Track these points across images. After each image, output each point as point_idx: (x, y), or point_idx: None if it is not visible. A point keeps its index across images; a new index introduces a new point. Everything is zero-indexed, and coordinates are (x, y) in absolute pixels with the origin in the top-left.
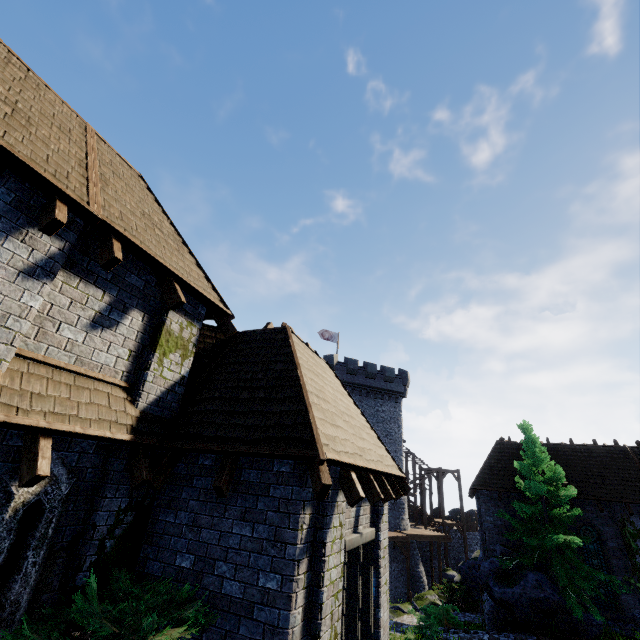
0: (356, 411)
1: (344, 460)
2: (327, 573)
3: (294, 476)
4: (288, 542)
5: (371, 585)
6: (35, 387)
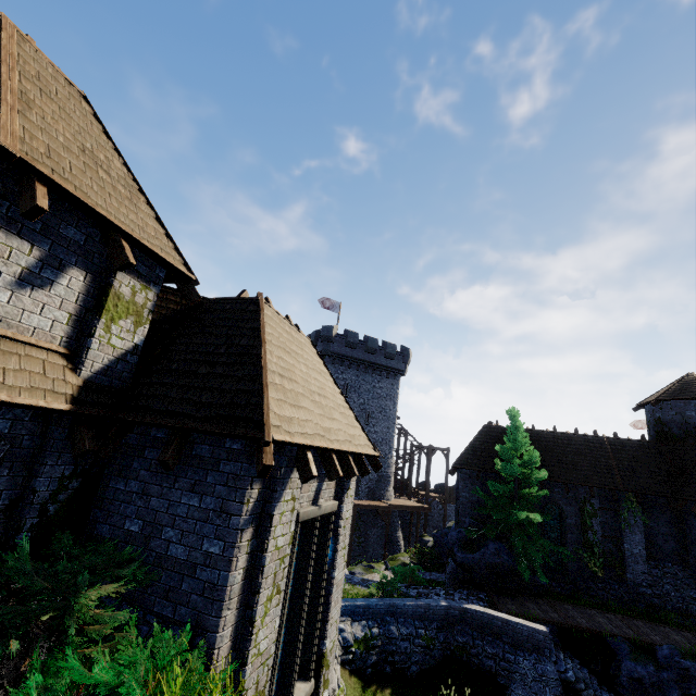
0: (334, 390)
1: (297, 441)
2: (273, 541)
3: (245, 454)
4: (233, 513)
5: (328, 550)
6: None
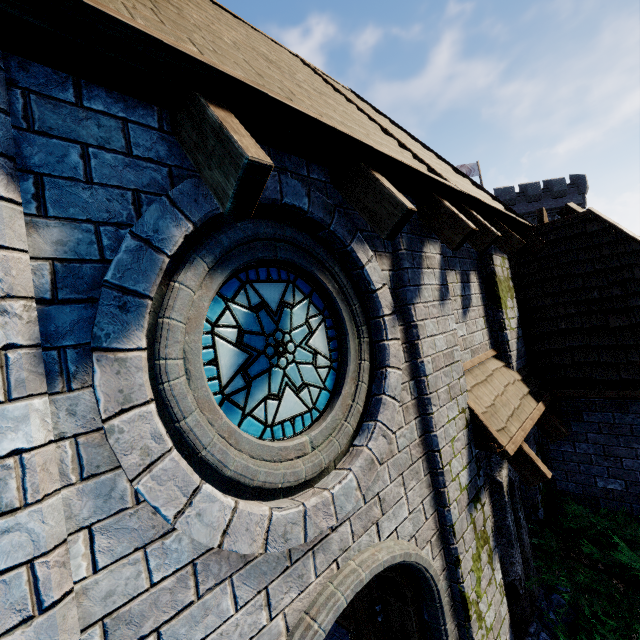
0: None
1: None
2: None
3: None
4: None
5: None
6: (484, 400)
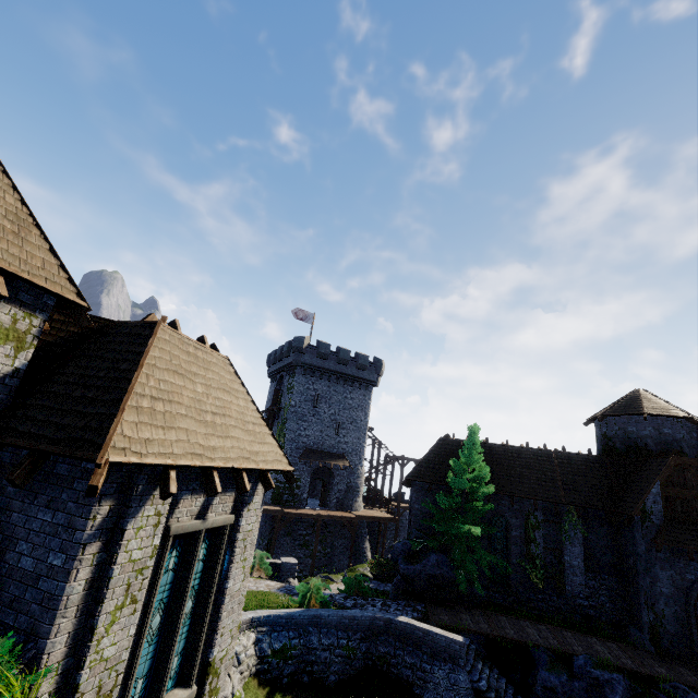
0: (246, 407)
1: (149, 461)
2: (124, 554)
3: None
4: (78, 529)
5: (219, 562)
6: None
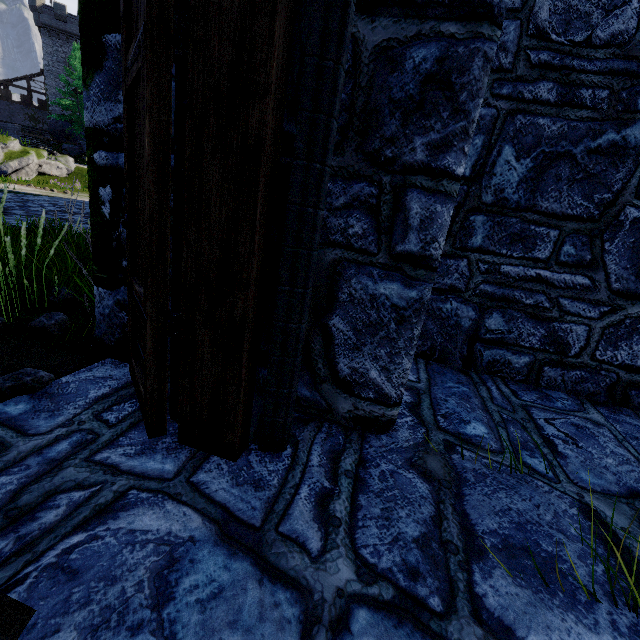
0: None
1: None
2: None
3: None
4: None
5: None
6: None
